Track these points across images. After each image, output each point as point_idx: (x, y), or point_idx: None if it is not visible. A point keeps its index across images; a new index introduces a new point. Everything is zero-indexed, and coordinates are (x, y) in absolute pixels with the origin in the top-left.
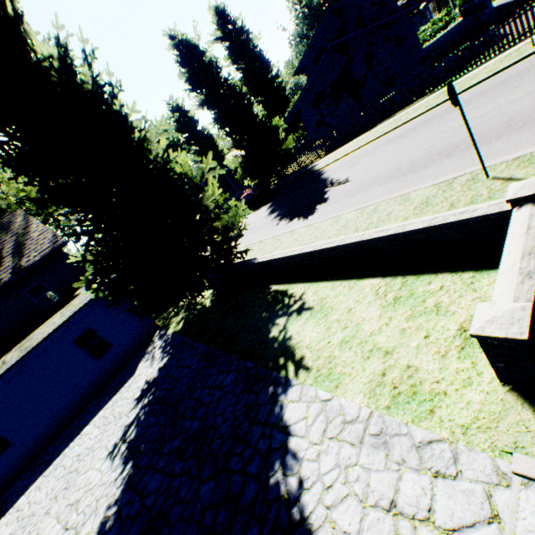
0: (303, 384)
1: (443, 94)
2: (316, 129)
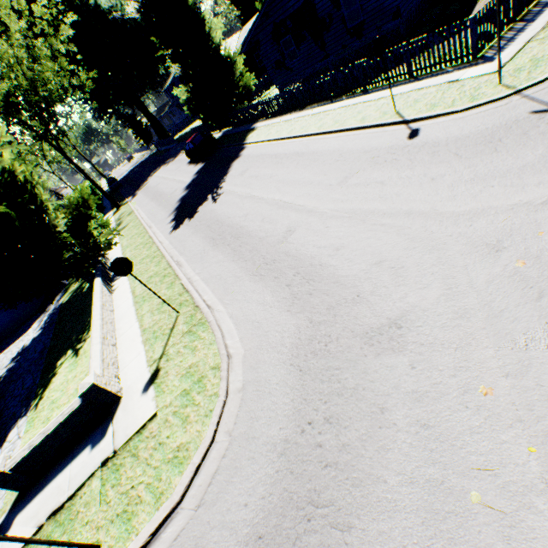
0: (27, 418)
1: (341, 113)
2: (276, 70)
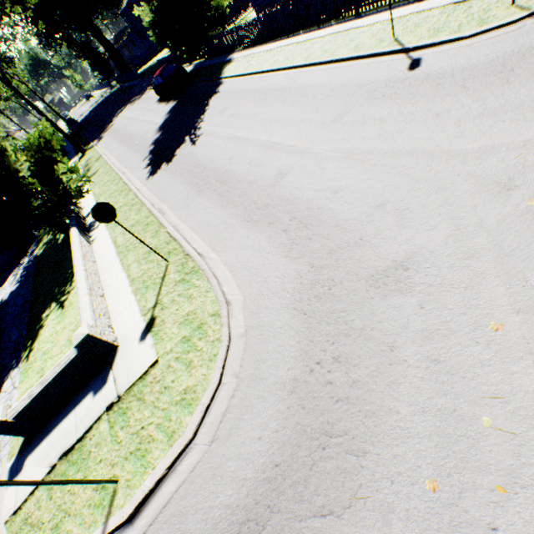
0: (20, 370)
1: (330, 41)
2: None
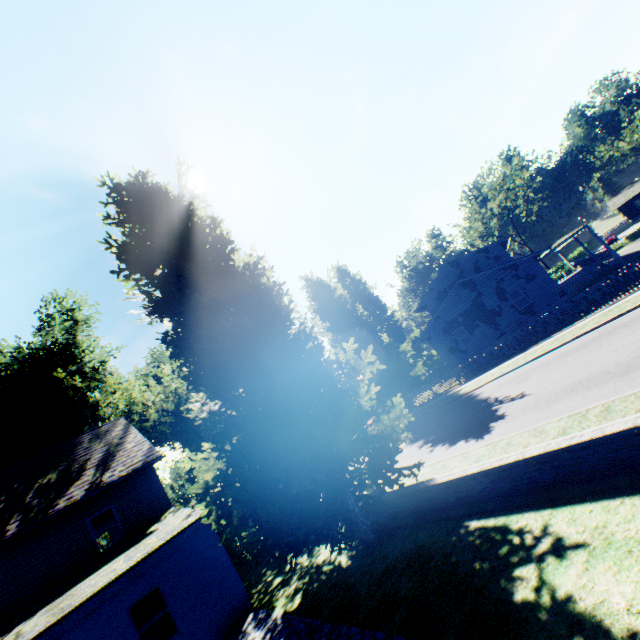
0: None
1: (611, 311)
2: (449, 355)
